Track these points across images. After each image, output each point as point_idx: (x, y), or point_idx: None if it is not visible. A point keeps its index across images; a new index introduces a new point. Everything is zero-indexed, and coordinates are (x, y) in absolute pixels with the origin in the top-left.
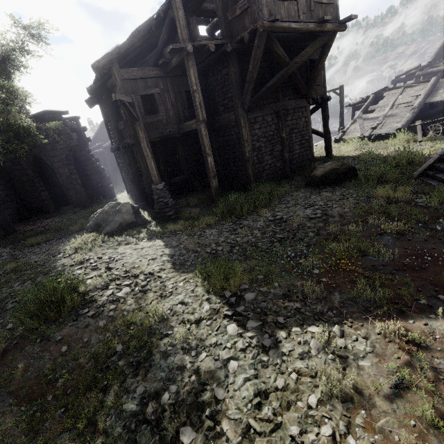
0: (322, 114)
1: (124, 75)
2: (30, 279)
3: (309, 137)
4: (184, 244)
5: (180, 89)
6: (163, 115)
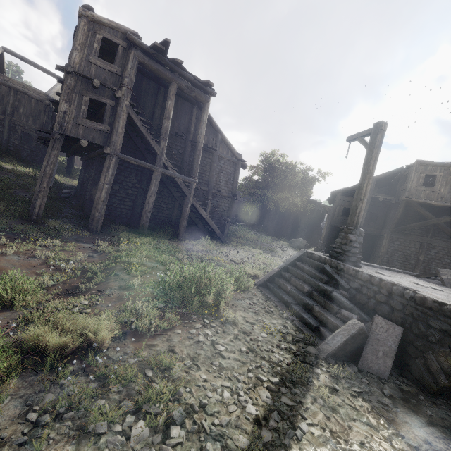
0: None
1: (341, 198)
2: None
3: None
4: None
5: (367, 210)
6: None
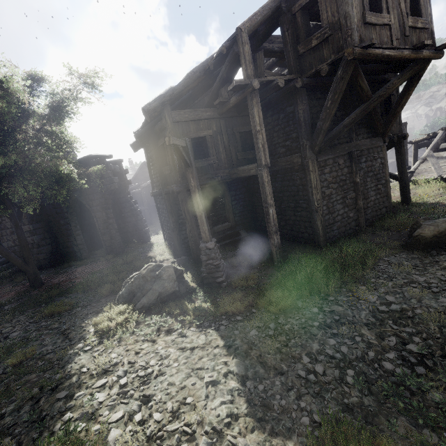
0: (397, 154)
1: (175, 117)
2: (30, 400)
3: (386, 180)
4: (257, 350)
5: (234, 130)
6: (214, 159)
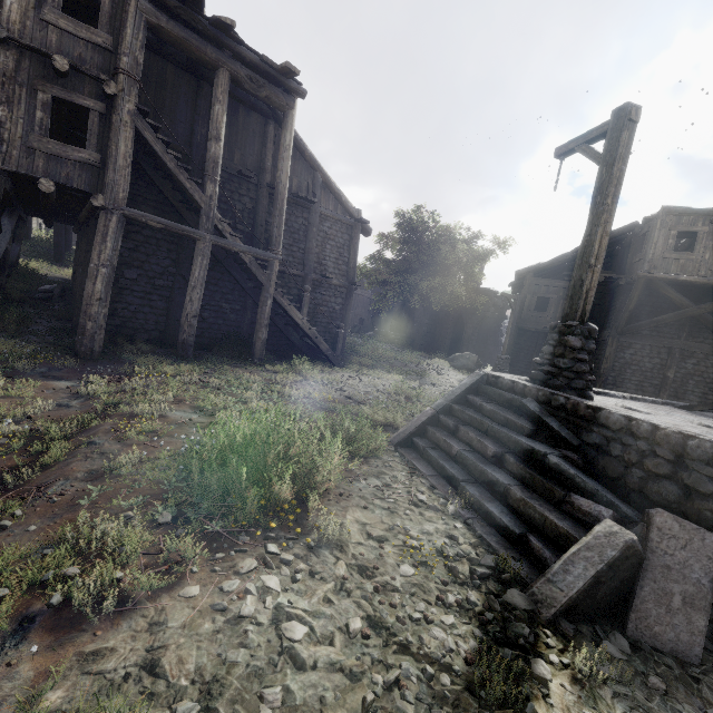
0: None
1: (533, 281)
2: None
3: None
4: None
5: None
6: (549, 314)
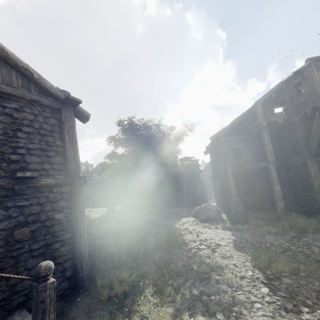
0: None
1: (224, 140)
2: (163, 229)
3: None
4: (245, 237)
5: (258, 143)
6: (244, 158)
